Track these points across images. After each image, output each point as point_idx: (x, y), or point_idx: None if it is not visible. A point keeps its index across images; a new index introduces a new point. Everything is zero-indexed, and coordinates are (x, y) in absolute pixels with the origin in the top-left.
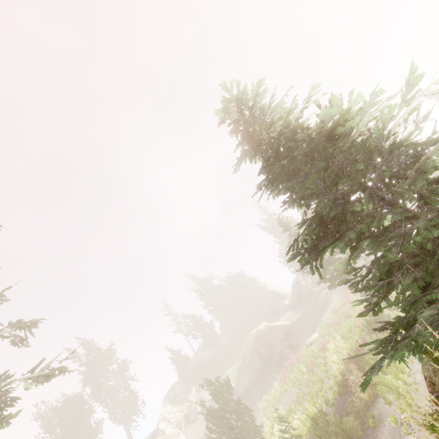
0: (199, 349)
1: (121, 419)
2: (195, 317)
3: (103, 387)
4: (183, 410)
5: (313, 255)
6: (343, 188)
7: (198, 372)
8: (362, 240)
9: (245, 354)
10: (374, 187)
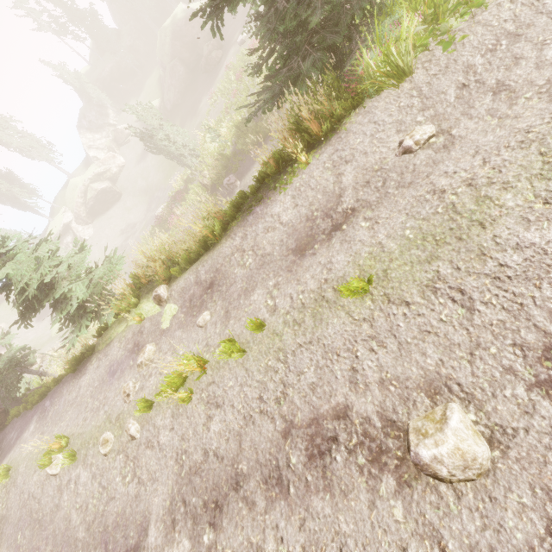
0: (93, 57)
1: (37, 158)
2: None
3: None
4: (109, 136)
5: (213, 15)
6: None
7: (107, 91)
8: None
9: (164, 61)
10: None
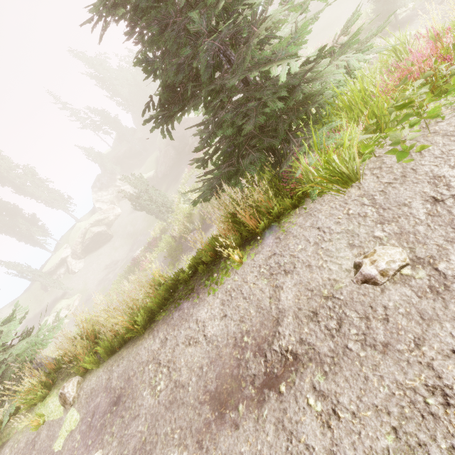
0: (114, 144)
1: (56, 207)
2: (100, 111)
3: (21, 188)
4: (113, 193)
5: (163, 122)
6: (183, 57)
7: (119, 164)
8: (214, 97)
9: (161, 147)
10: (222, 48)
